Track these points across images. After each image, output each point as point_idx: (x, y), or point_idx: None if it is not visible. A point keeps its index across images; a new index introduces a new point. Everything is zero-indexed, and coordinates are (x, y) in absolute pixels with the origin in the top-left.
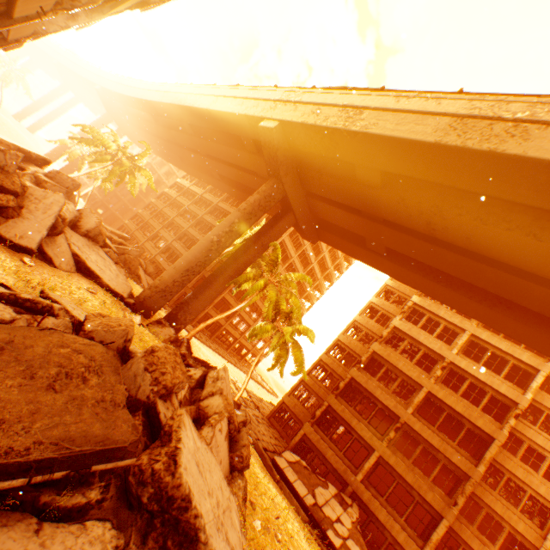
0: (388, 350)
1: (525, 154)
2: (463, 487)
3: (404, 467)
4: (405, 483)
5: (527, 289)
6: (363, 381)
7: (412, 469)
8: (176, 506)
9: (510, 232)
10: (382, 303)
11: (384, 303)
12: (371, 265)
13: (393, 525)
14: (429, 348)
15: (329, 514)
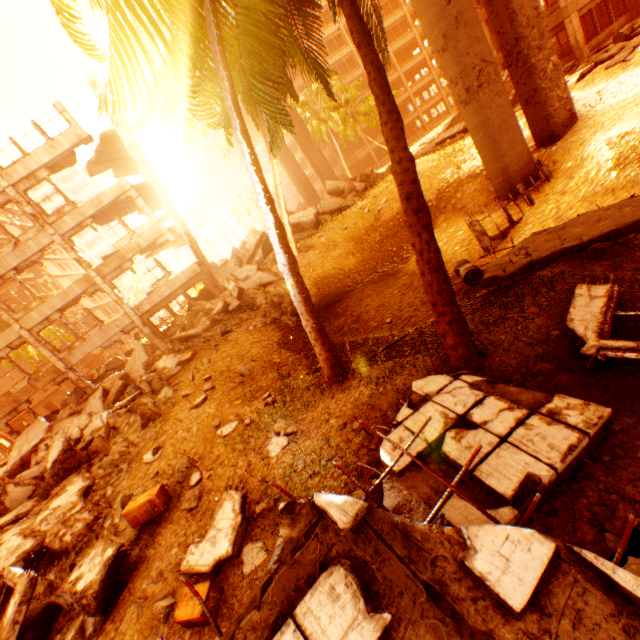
0: None
1: None
2: None
3: None
4: None
5: None
6: None
7: None
8: None
9: None
10: None
11: None
12: None
13: None
14: None
15: None
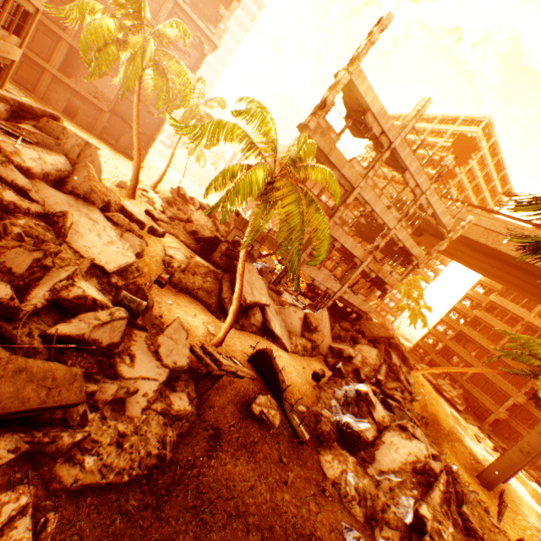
0: (484, 314)
1: (506, 252)
2: (525, 384)
3: (490, 374)
4: (490, 382)
5: (538, 291)
6: (467, 332)
7: (495, 376)
8: (398, 347)
9: (517, 271)
10: (489, 281)
11: (490, 281)
12: (467, 267)
13: (482, 398)
14: (514, 313)
15: (444, 388)
